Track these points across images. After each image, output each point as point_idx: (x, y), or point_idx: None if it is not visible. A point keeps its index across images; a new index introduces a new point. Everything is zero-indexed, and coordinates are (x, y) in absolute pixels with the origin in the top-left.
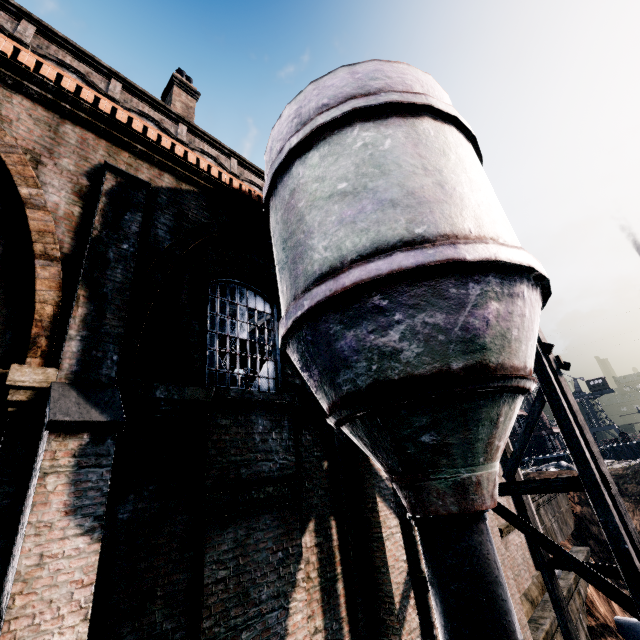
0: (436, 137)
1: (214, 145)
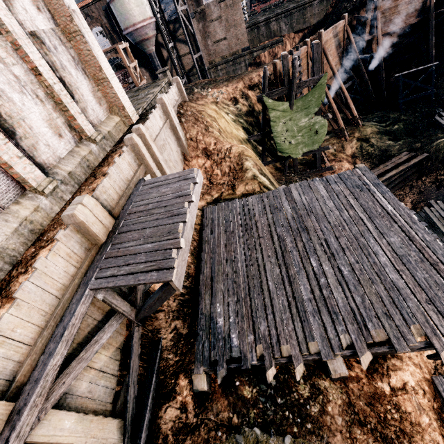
0: (115, 7)
1: None
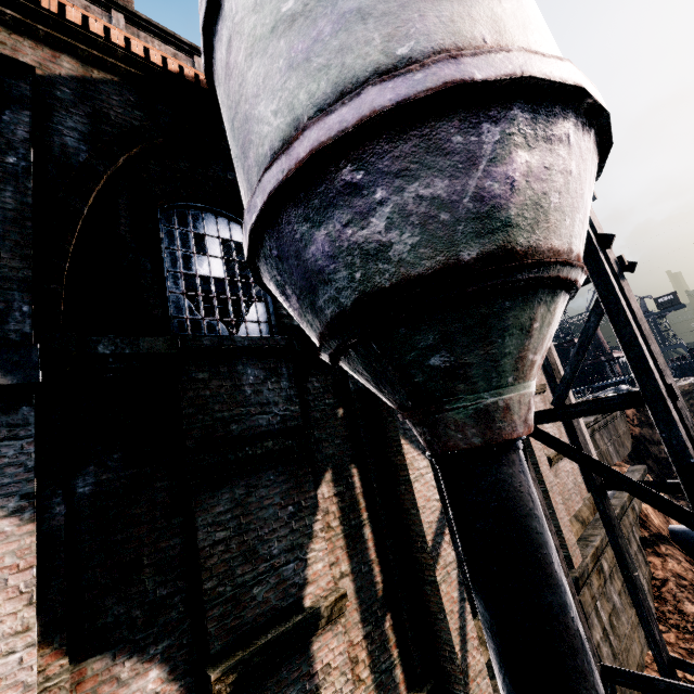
0: None
1: (167, 39)
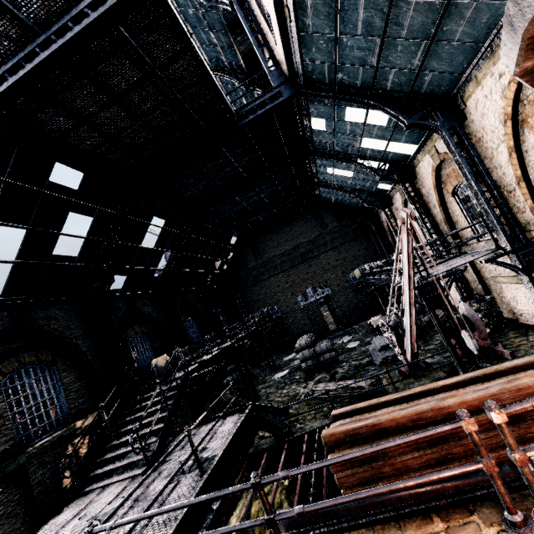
0: None
1: None
